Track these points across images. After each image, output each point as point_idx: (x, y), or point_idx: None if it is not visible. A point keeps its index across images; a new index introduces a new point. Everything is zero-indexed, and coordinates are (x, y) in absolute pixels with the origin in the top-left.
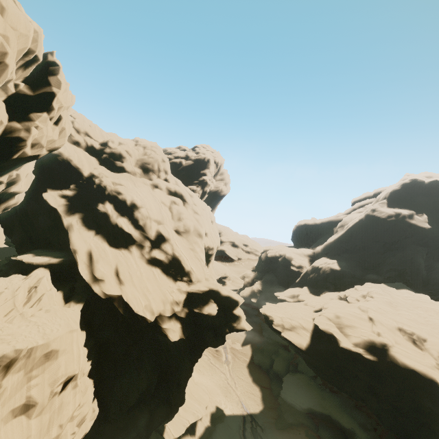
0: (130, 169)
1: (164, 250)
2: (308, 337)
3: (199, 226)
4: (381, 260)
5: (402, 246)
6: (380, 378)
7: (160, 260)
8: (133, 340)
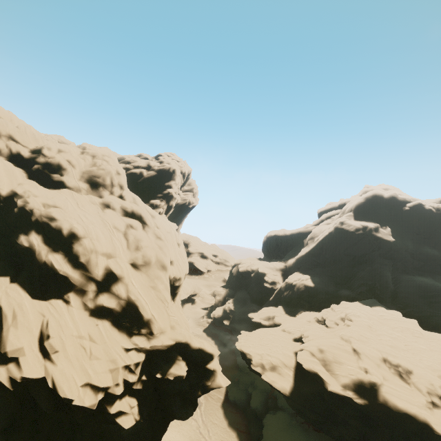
0: (73, 183)
1: (116, 294)
2: (291, 377)
3: (163, 255)
4: (351, 274)
5: (370, 259)
6: (371, 423)
7: (110, 308)
8: (65, 438)
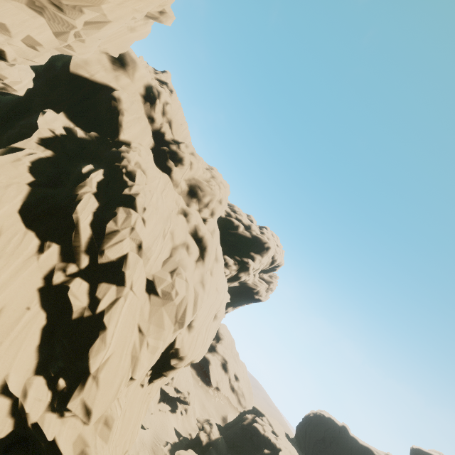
0: (177, 177)
1: (95, 294)
2: None
3: (189, 306)
4: None
5: None
6: None
7: (69, 304)
8: None
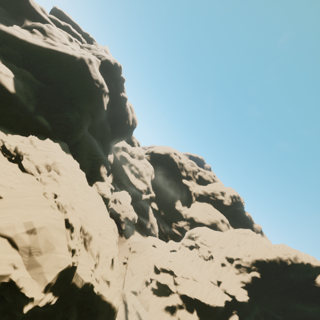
0: None
1: None
2: None
3: None
4: (58, 107)
5: (82, 108)
6: (37, 309)
7: None
8: None
